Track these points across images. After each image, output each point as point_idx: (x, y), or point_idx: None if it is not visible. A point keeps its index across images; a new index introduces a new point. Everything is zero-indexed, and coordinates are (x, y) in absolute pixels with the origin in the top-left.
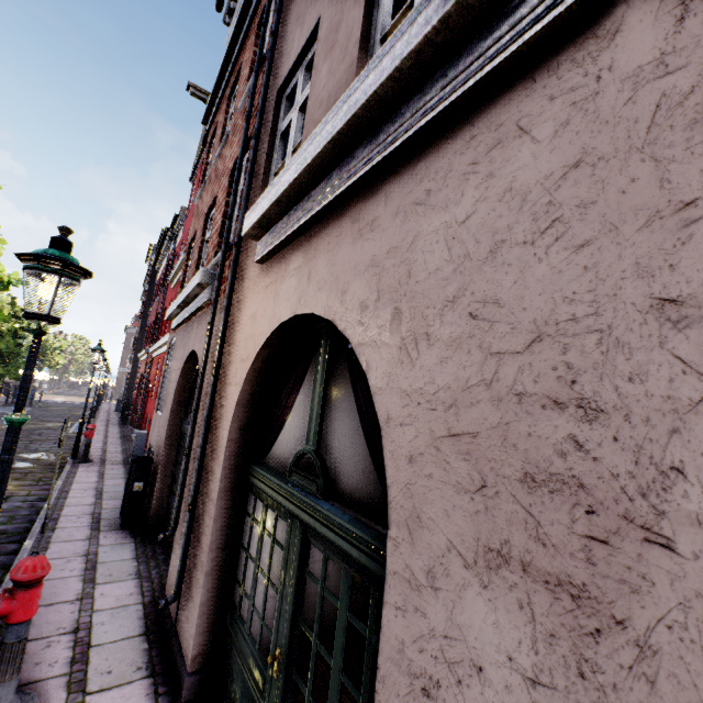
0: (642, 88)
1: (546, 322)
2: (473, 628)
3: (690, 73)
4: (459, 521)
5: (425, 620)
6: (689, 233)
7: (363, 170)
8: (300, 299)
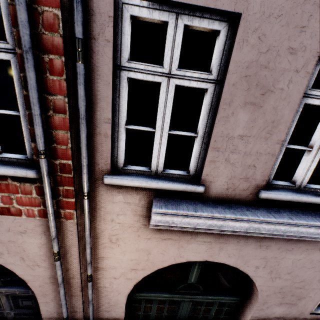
0: None
1: (305, 279)
2: (274, 310)
3: None
4: (276, 301)
5: (264, 312)
6: None
7: (277, 236)
8: (212, 256)
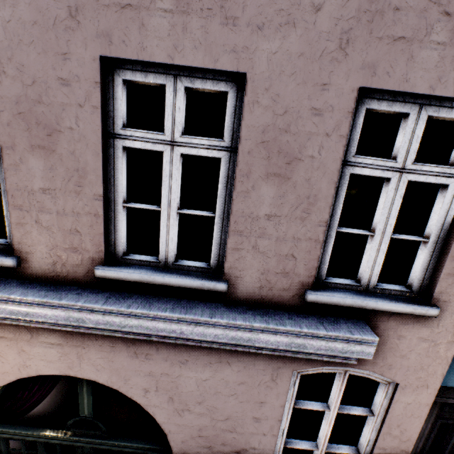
0: (259, 374)
1: (231, 415)
2: None
3: (268, 377)
4: (203, 453)
5: None
6: (261, 407)
7: (142, 337)
8: (71, 367)
